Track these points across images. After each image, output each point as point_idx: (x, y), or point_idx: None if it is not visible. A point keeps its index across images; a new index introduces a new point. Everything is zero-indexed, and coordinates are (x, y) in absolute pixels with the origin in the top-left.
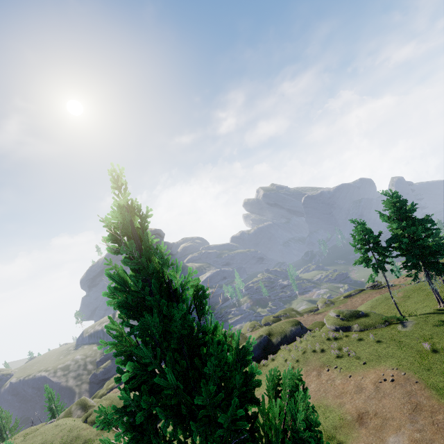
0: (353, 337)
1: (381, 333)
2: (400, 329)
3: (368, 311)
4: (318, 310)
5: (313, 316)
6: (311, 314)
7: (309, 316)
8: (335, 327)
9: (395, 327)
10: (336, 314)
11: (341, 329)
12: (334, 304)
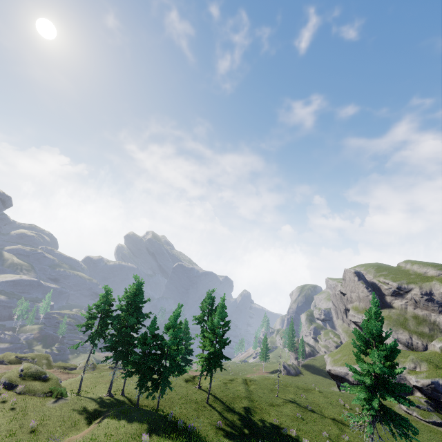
0: (1, 397)
1: (29, 401)
2: (48, 403)
3: (55, 377)
4: (74, 370)
5: (60, 373)
6: (60, 371)
7: (54, 372)
8: (5, 381)
9: (47, 400)
10: (22, 368)
11: (8, 385)
12: (93, 370)
